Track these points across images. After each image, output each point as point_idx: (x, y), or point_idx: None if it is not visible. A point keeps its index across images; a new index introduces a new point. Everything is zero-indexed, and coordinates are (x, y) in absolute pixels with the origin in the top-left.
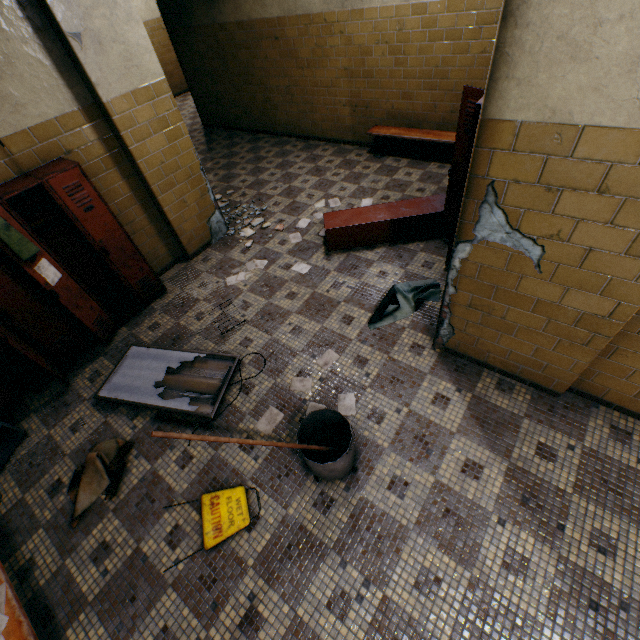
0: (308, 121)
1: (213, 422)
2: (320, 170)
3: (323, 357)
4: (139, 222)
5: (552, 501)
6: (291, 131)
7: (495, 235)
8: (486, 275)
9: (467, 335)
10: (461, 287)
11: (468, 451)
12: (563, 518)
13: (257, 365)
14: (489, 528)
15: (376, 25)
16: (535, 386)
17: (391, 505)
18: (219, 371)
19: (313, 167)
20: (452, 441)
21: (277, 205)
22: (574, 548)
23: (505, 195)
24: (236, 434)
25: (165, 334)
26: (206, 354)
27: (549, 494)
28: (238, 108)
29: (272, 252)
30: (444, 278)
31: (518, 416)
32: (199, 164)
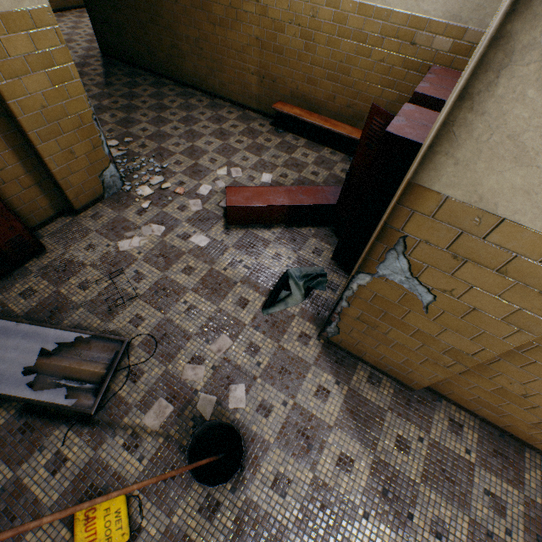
0: (216, 79)
1: (94, 416)
2: (224, 133)
3: (217, 342)
4: (11, 170)
5: (405, 491)
6: (197, 84)
7: (396, 276)
8: (379, 302)
9: (350, 337)
10: (354, 304)
11: (342, 445)
12: (412, 507)
13: (148, 348)
14: (356, 522)
15: (292, 4)
16: (398, 381)
17: (274, 505)
18: (104, 354)
19: (217, 129)
20: (330, 435)
21: (179, 164)
22: (419, 536)
23: (414, 249)
24: (120, 430)
25: (41, 304)
26: (90, 334)
27: (403, 485)
28: (142, 46)
29: (171, 217)
30: (331, 267)
31: (383, 409)
32: (92, 113)
